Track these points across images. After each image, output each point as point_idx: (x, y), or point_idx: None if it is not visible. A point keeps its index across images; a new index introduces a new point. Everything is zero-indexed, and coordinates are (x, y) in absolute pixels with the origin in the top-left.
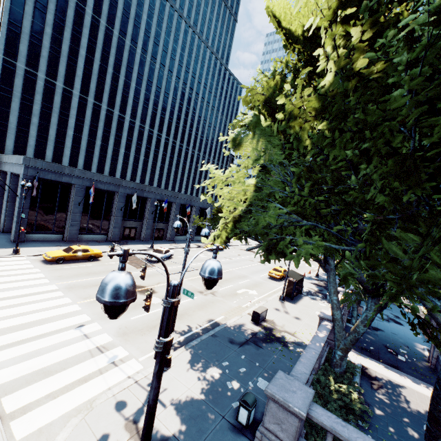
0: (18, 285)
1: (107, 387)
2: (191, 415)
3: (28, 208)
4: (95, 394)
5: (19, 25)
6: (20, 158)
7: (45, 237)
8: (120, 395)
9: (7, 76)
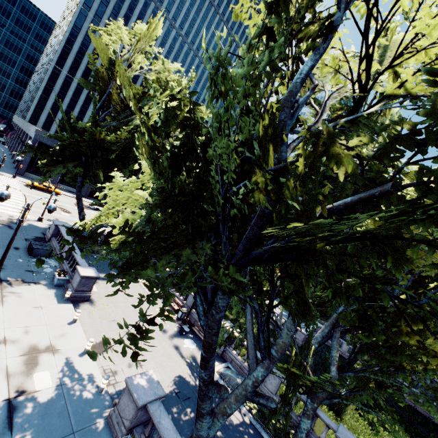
0: (5, 186)
1: (12, 213)
2: (32, 226)
3: (31, 157)
4: (6, 212)
5: (71, 48)
6: (35, 129)
7: (37, 177)
8: (14, 216)
9: (53, 77)
